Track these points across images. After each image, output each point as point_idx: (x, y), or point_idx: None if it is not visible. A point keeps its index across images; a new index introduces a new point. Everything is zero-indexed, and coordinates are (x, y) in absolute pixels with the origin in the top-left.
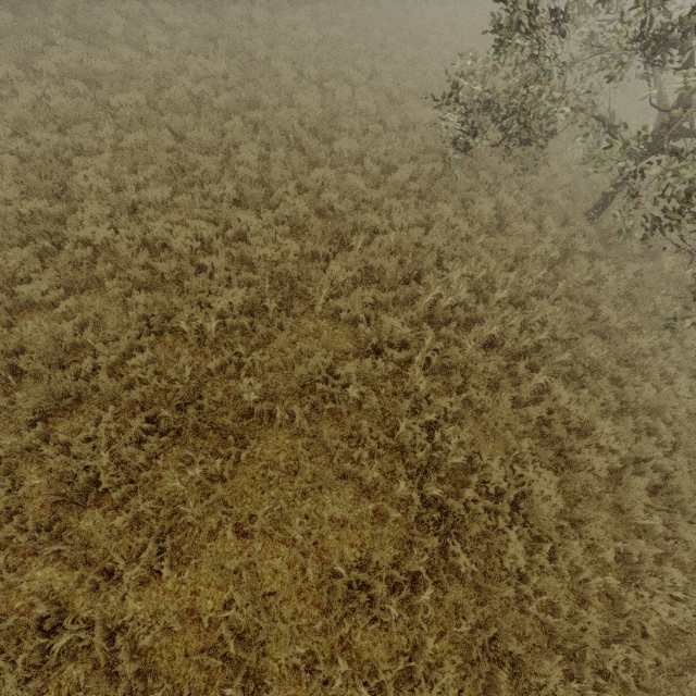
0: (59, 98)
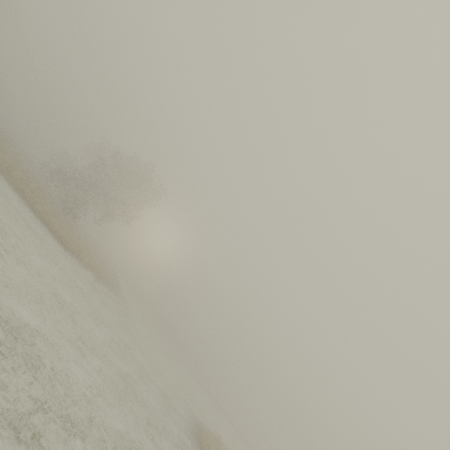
0: None
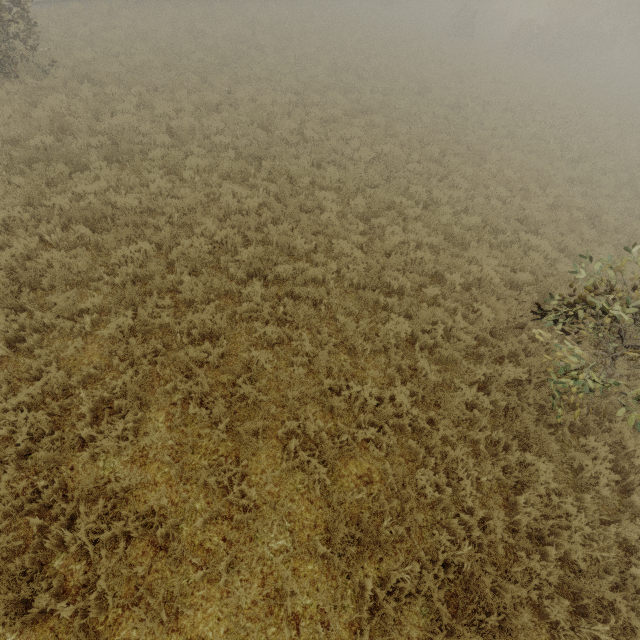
0: (51, 253)
